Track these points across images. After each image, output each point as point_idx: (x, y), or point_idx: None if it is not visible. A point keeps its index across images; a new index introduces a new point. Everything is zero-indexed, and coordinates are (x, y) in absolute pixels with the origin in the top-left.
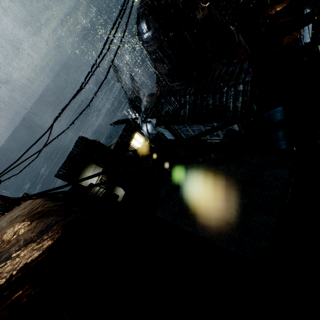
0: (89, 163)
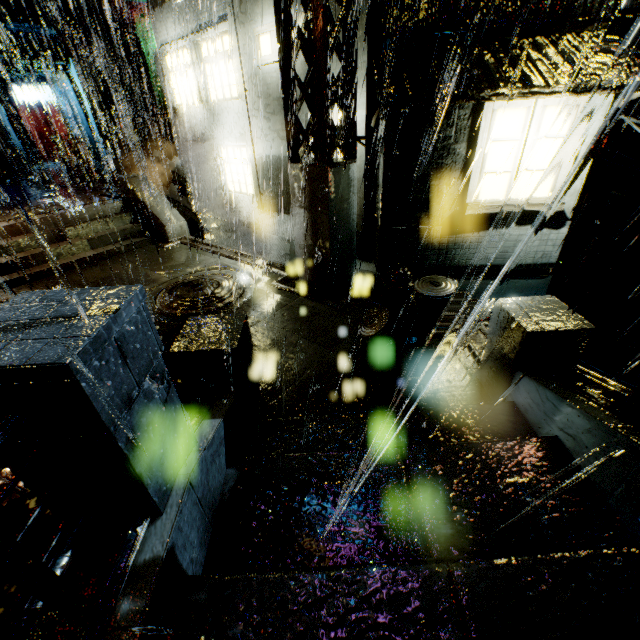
0: None
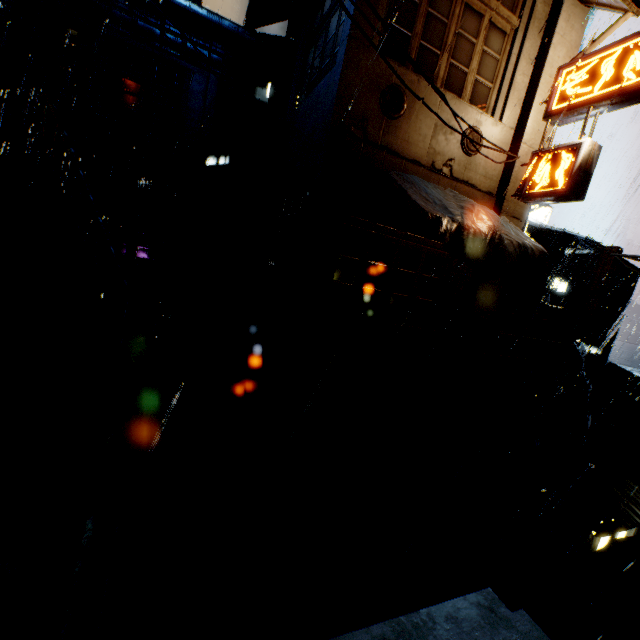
0: None
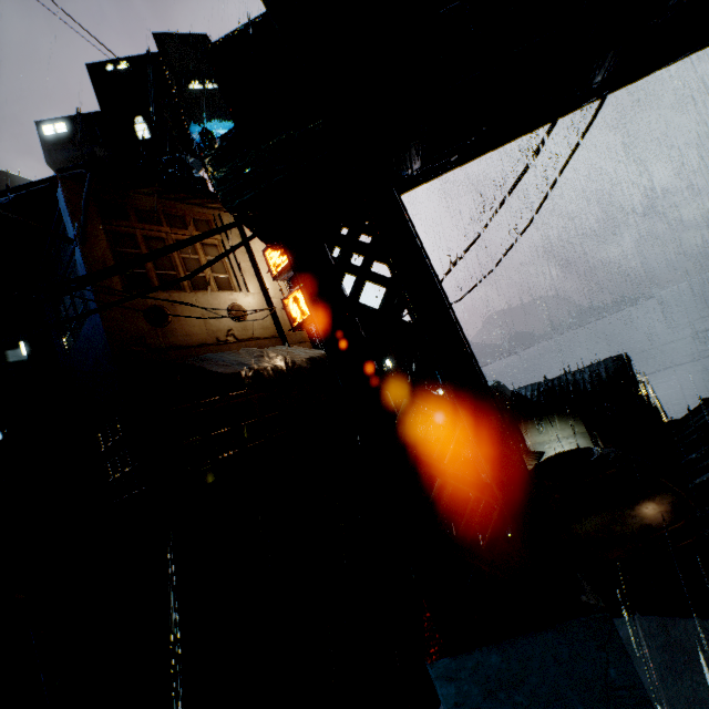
0: (573, 415)
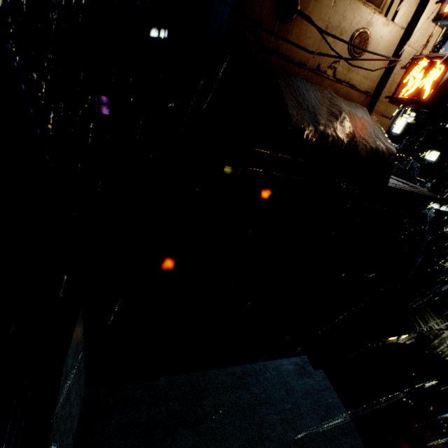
0: None
